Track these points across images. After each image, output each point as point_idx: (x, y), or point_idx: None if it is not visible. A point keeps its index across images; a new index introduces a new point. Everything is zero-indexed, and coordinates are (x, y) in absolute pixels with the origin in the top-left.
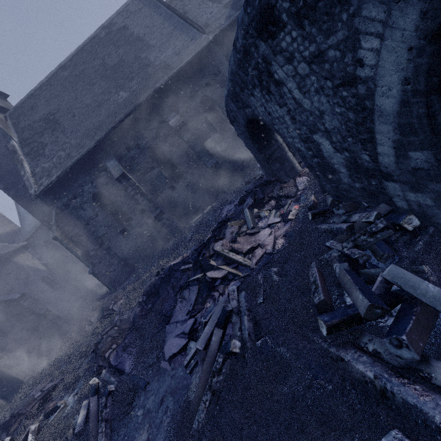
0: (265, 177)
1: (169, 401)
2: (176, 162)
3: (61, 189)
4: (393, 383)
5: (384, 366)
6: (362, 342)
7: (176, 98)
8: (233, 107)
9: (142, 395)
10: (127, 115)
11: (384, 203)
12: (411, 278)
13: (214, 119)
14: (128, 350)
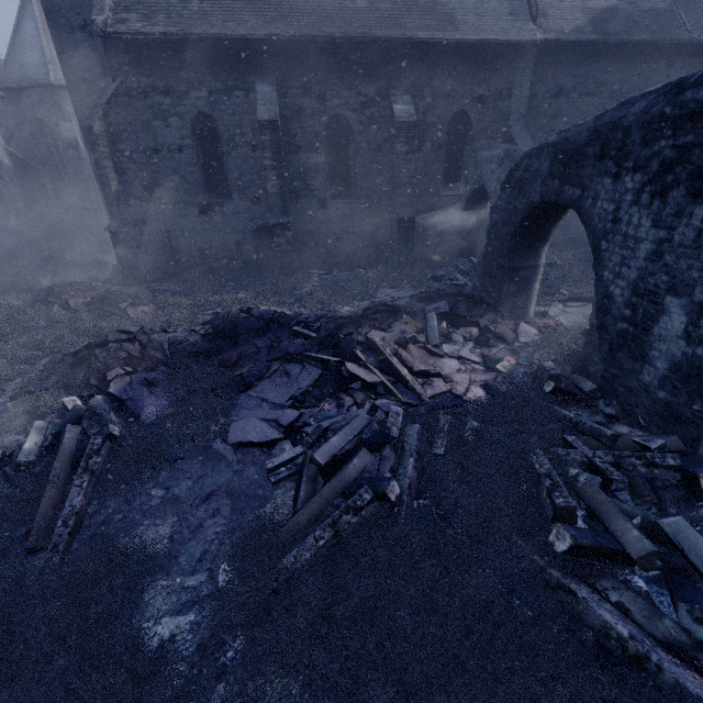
0: (467, 289)
1: (223, 503)
2: (354, 170)
3: (153, 59)
4: (661, 656)
5: (640, 629)
6: (599, 585)
7: (428, 78)
8: (543, 167)
9: (165, 470)
10: (346, 38)
11: (679, 437)
12: None
13: (449, 156)
14: (156, 391)
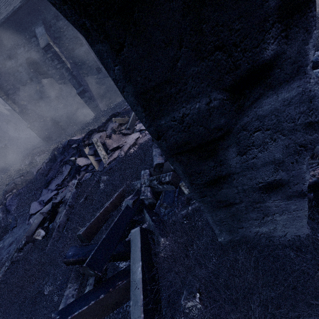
0: None
1: (13, 246)
2: None
3: None
4: None
5: None
6: (89, 281)
7: None
8: None
9: (9, 233)
10: None
11: None
12: (137, 251)
13: None
14: (18, 197)
